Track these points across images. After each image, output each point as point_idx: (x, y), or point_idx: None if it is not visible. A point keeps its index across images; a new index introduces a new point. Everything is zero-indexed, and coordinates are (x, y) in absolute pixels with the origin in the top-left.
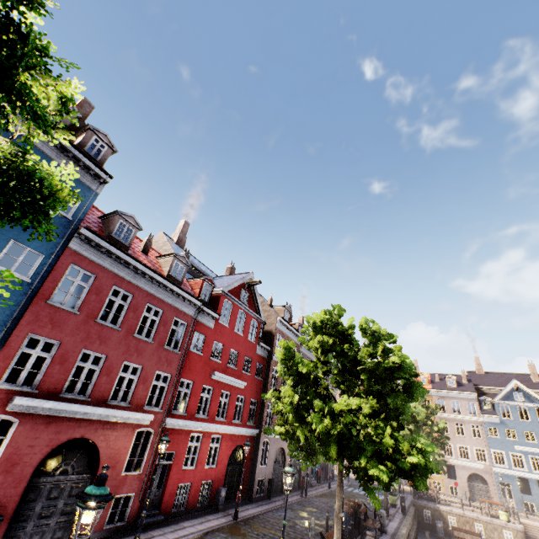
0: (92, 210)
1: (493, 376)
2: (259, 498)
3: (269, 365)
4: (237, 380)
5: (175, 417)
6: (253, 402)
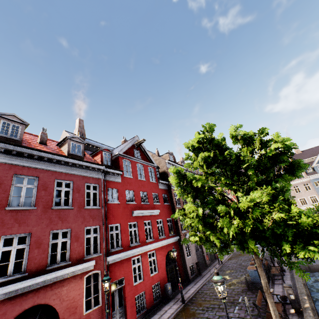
0: None
1: (307, 152)
2: (194, 277)
3: (170, 193)
4: (152, 210)
5: (114, 253)
6: (168, 221)
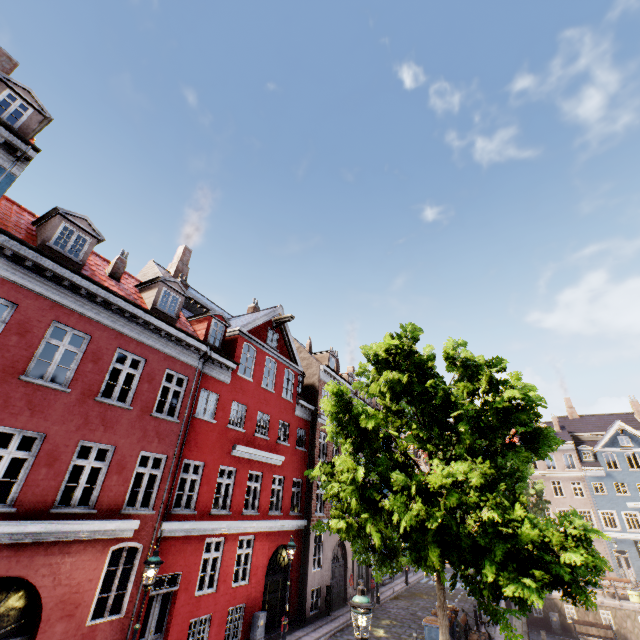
0: (20, 213)
1: (589, 420)
2: (316, 617)
3: (314, 430)
4: (271, 454)
5: (178, 518)
6: (296, 483)
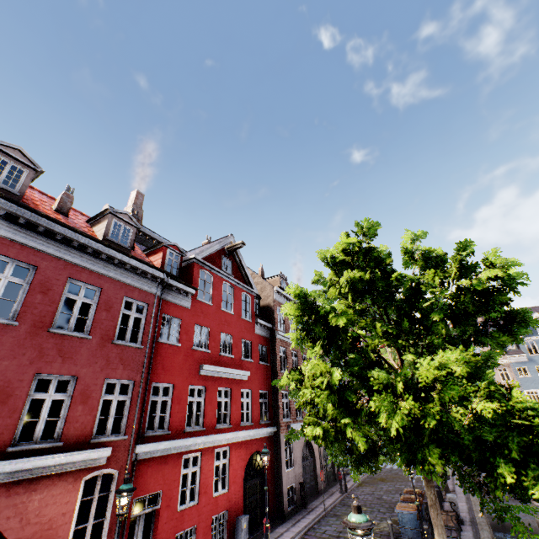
0: None
1: None
2: (293, 511)
3: (273, 345)
4: (237, 370)
5: (152, 440)
6: (262, 395)
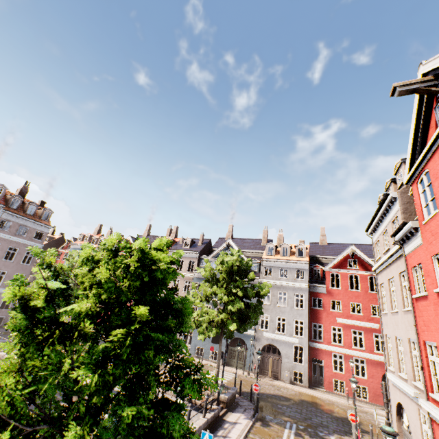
0: None
1: (235, 241)
2: None
3: None
4: None
5: None
6: None
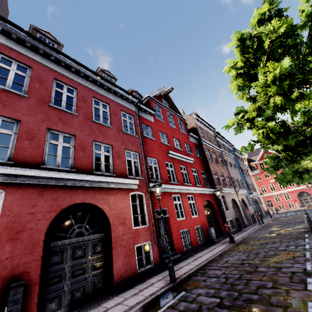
0: None
1: None
2: (235, 231)
3: (202, 147)
4: (187, 157)
5: None
6: (202, 173)
